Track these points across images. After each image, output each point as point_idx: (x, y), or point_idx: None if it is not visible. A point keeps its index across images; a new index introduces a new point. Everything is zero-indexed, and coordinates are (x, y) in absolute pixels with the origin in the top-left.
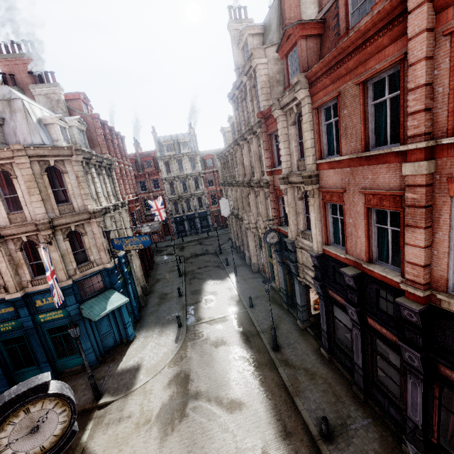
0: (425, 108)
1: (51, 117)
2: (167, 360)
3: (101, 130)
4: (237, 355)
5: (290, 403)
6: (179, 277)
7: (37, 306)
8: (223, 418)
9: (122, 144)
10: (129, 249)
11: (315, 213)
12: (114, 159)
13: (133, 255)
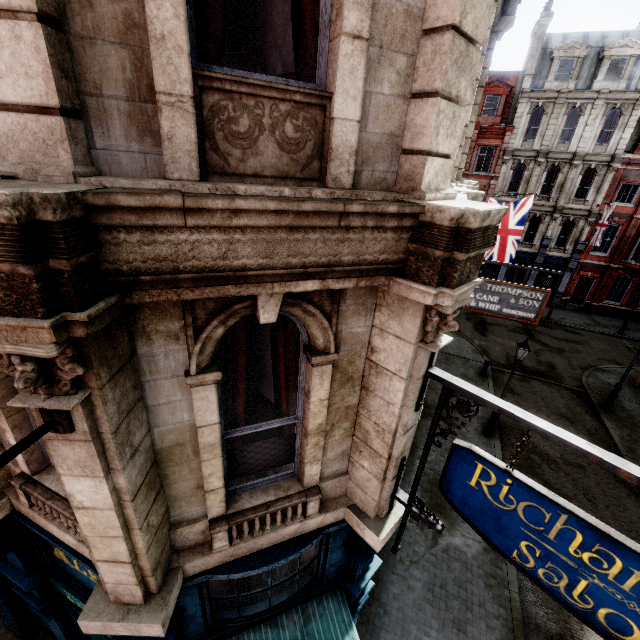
0: None
1: None
2: None
3: None
4: None
5: None
6: (483, 436)
7: (58, 555)
8: None
9: None
10: (558, 590)
11: None
12: None
13: None
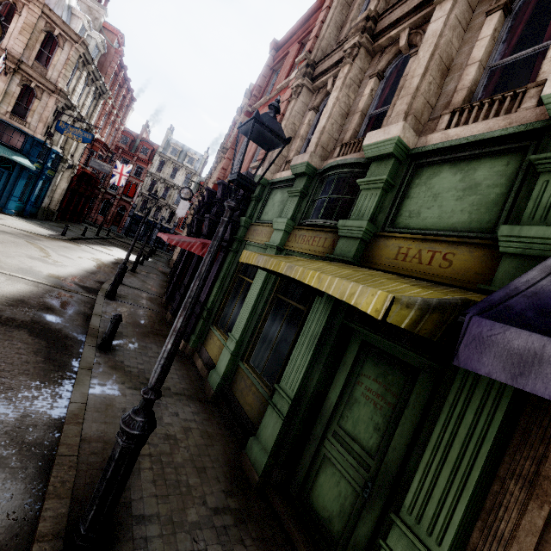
0: (255, 95)
1: (82, 13)
2: (30, 231)
3: (116, 65)
4: (98, 259)
5: (111, 276)
6: (95, 235)
7: None
8: (50, 252)
9: (129, 103)
10: (68, 136)
11: (215, 174)
12: (110, 93)
13: (66, 176)
